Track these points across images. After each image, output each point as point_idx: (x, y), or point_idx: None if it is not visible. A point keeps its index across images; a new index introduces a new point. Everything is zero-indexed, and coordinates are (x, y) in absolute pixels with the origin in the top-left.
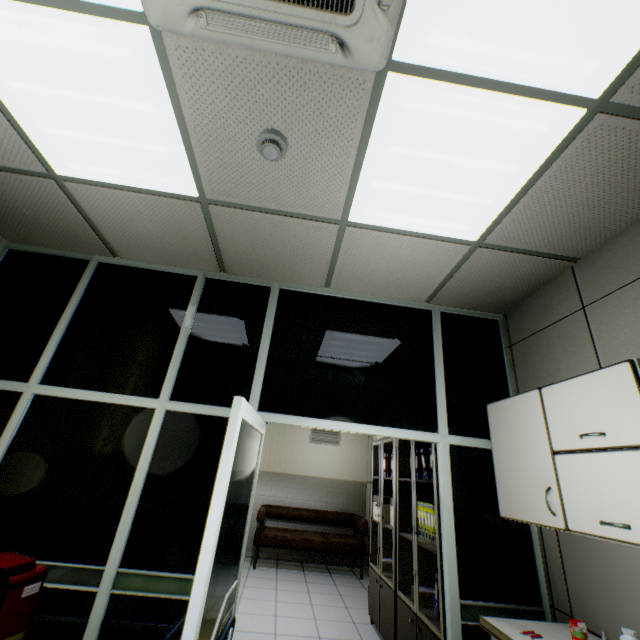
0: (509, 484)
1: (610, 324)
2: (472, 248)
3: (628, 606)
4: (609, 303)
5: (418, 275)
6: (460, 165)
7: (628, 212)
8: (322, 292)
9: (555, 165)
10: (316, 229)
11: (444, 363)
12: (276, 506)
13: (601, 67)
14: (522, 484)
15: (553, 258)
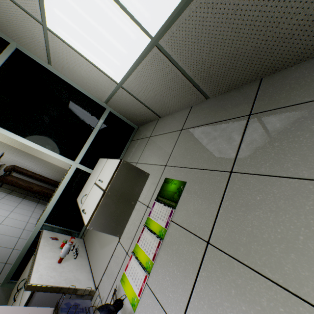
0: (84, 189)
1: (149, 147)
2: (119, 86)
3: (94, 237)
4: (154, 139)
5: (97, 86)
6: (100, 31)
7: (174, 106)
8: (46, 66)
9: (143, 63)
10: (28, 19)
11: (97, 134)
12: (22, 168)
13: (152, 19)
14: (85, 191)
15: (152, 111)
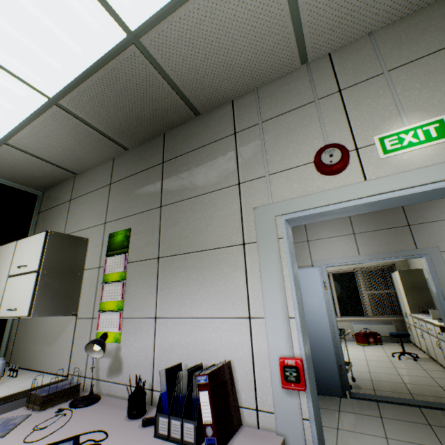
0: None
1: (75, 212)
2: (1, 143)
3: (32, 347)
4: (78, 201)
5: None
6: None
7: (93, 160)
8: None
9: (41, 119)
10: None
11: None
12: None
13: (47, 84)
14: None
15: (63, 169)
